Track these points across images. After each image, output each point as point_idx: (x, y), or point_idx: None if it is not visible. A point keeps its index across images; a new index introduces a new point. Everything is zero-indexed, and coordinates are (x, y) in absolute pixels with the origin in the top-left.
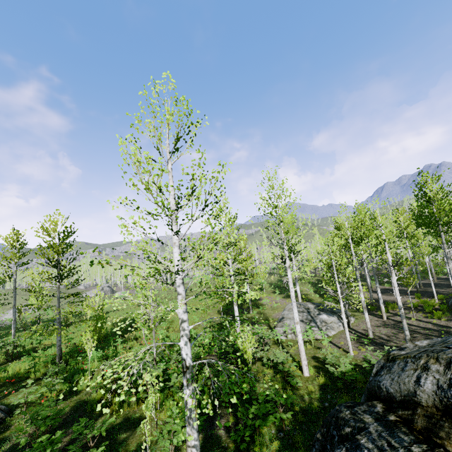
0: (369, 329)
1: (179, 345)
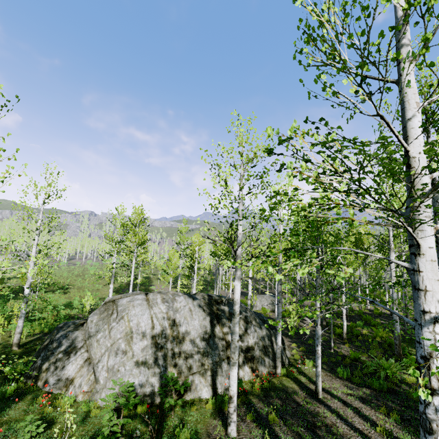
0: None
1: (24, 287)
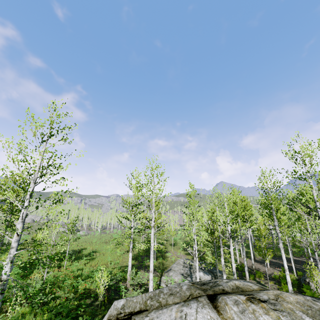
0: None
1: (3, 263)
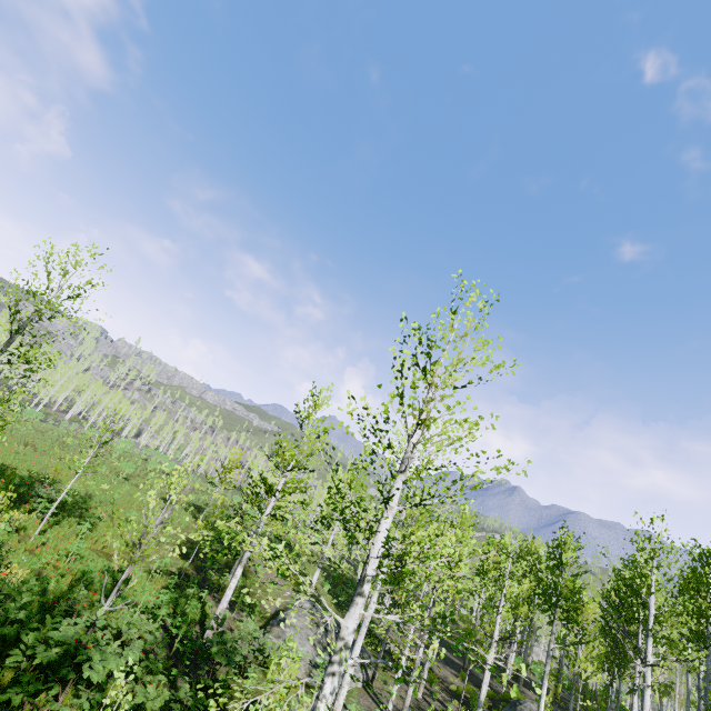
0: (405, 708)
1: (323, 689)
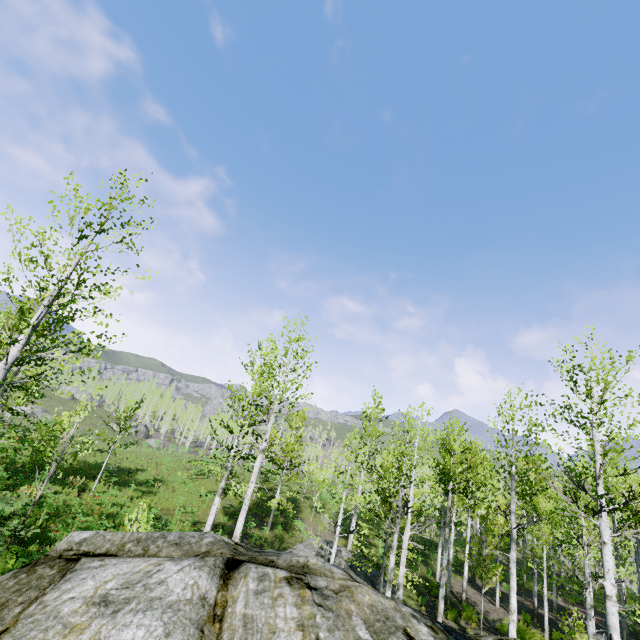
0: None
1: None
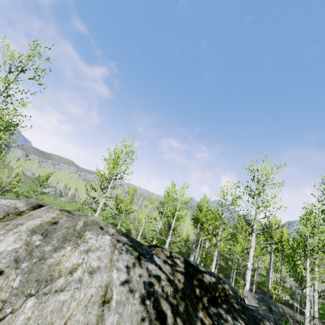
0: None
1: None
